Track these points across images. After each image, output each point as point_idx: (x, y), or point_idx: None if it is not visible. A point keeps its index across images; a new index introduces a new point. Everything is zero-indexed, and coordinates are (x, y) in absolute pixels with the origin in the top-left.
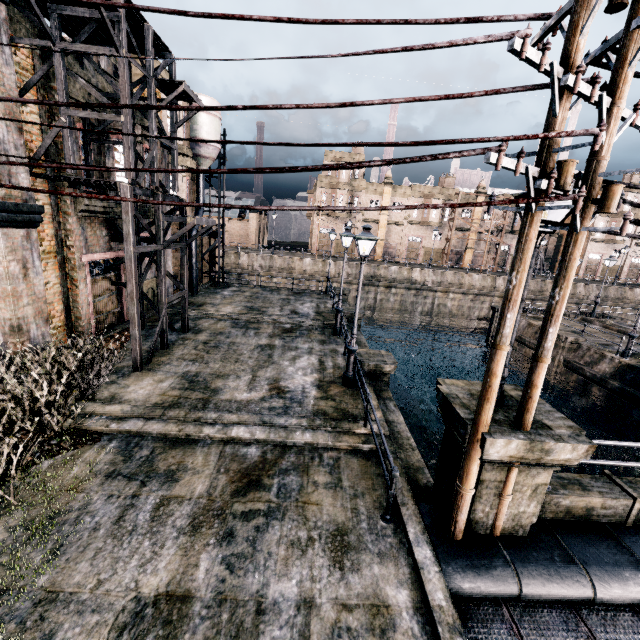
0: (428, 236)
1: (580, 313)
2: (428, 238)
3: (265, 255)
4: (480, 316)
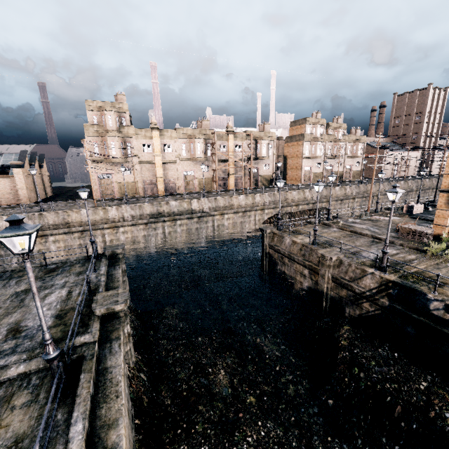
0: (198, 169)
1: (310, 210)
2: (199, 171)
3: (32, 214)
4: (250, 227)
